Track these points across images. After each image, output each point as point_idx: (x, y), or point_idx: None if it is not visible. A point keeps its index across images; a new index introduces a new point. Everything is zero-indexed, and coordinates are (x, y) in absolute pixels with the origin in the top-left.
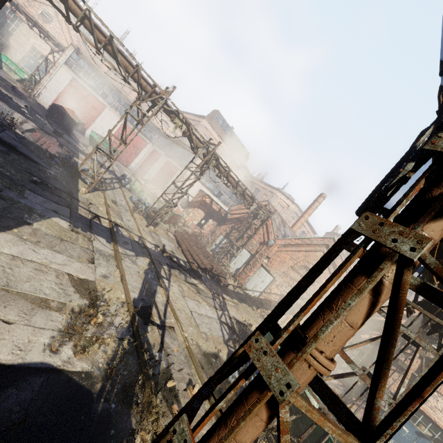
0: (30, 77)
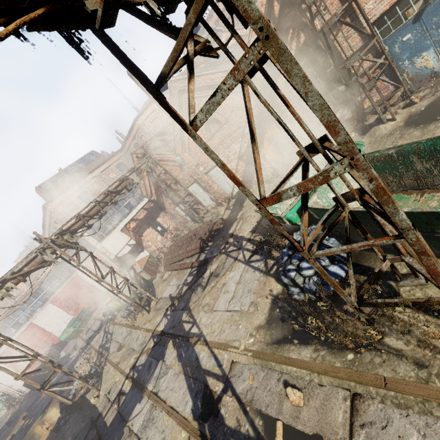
0: (0, 400)
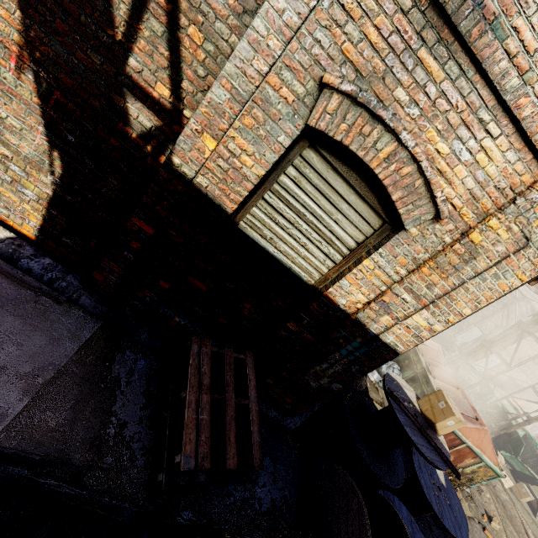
0: None
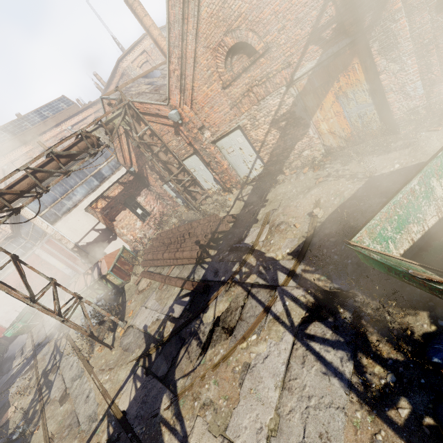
0: None
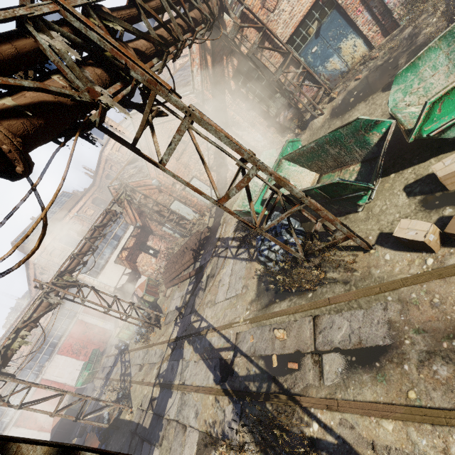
0: None
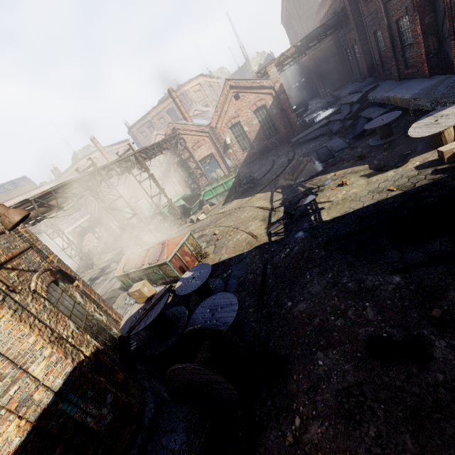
0: None
